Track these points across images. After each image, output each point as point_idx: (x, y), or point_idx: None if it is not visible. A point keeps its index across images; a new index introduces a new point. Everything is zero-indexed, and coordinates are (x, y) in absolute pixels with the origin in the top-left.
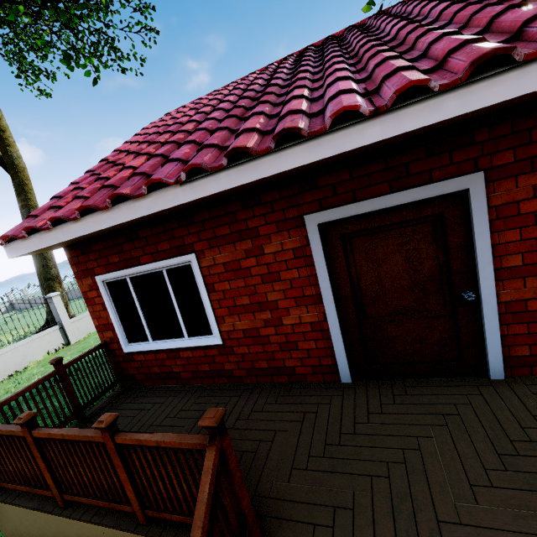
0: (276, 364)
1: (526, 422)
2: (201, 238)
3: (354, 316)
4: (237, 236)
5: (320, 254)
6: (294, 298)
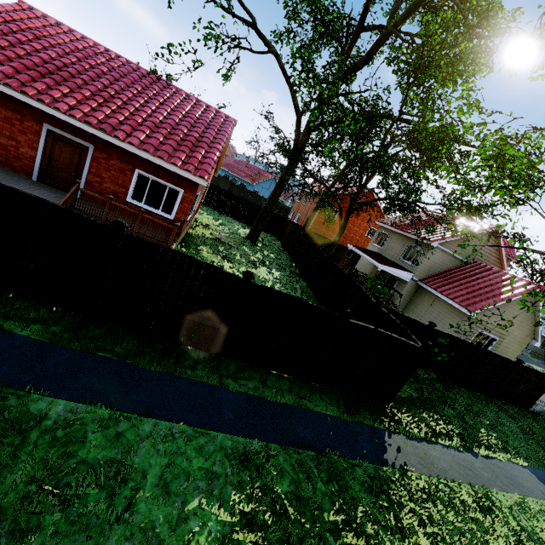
0: (9, 162)
1: None
2: None
3: (47, 162)
4: (16, 111)
5: (44, 137)
6: (29, 144)
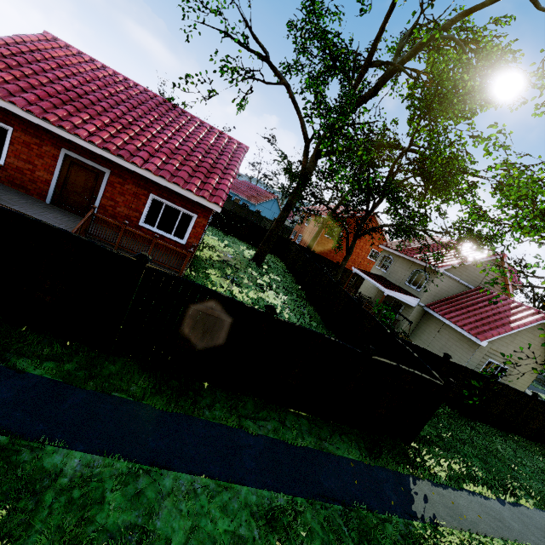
0: (24, 185)
1: None
2: (20, 126)
3: (62, 185)
4: (36, 136)
5: (61, 161)
6: (45, 168)
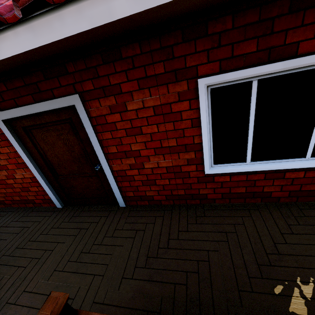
0: (24, 198)
1: (109, 233)
2: None
3: (51, 175)
4: None
5: (13, 139)
6: (14, 164)
